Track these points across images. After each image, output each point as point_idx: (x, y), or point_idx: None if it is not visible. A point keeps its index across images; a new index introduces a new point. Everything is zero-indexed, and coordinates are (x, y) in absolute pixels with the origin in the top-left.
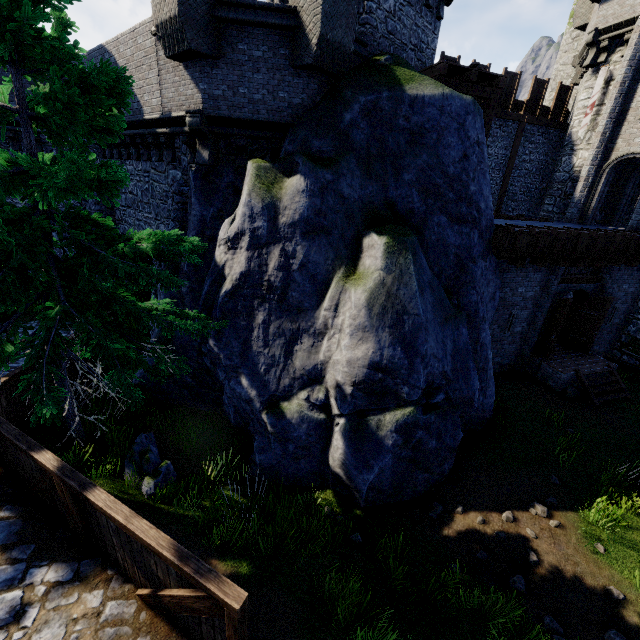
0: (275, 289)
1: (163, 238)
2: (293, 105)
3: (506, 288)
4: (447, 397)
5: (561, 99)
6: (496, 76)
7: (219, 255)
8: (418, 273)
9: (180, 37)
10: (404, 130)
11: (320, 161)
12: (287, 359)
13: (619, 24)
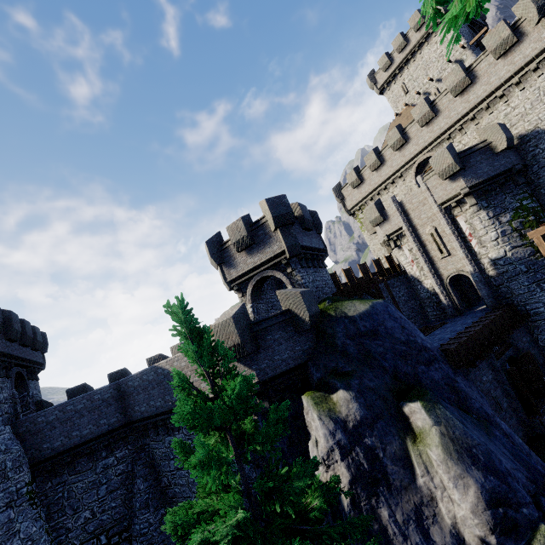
0: (380, 481)
1: (323, 489)
2: (305, 350)
3: (477, 383)
4: (544, 497)
5: (390, 261)
6: (372, 278)
7: (322, 476)
8: (452, 414)
9: (241, 351)
10: (367, 332)
11: (344, 375)
12: (428, 540)
13: (395, 231)
